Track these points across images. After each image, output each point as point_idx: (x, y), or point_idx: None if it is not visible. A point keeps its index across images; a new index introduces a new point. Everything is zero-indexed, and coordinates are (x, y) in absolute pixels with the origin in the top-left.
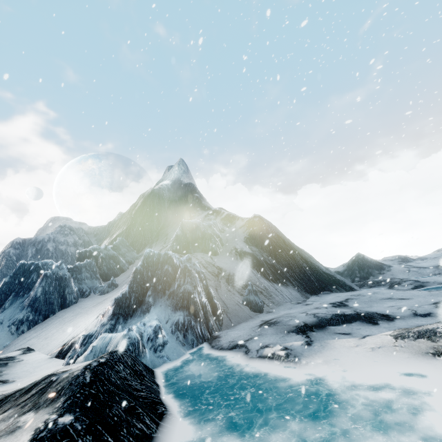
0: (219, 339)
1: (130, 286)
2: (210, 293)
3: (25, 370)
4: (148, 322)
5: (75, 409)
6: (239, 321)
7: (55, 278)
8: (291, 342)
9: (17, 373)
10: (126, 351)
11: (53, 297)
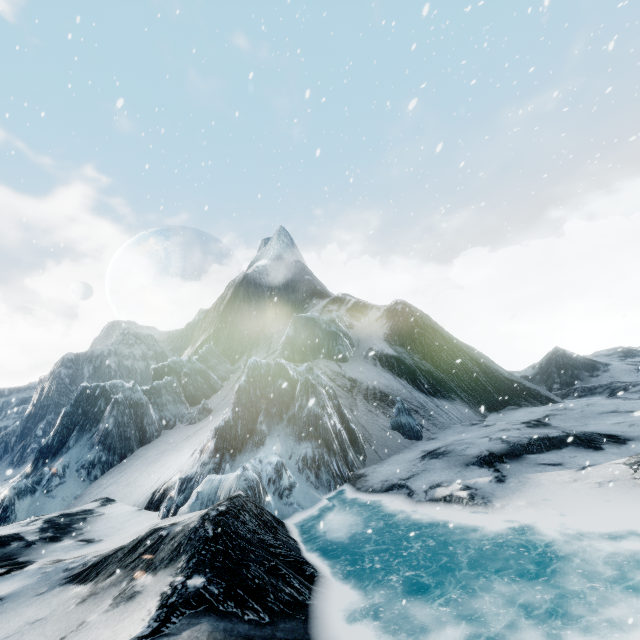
0: (365, 478)
1: (233, 410)
2: (345, 416)
3: (111, 526)
4: (264, 458)
5: (204, 569)
6: (389, 453)
7: (129, 405)
8: (474, 479)
9: (102, 531)
10: (247, 497)
11: (129, 430)
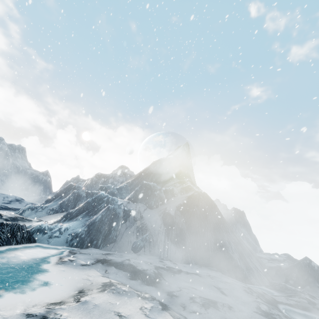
0: (82, 249)
1: (79, 207)
2: (113, 227)
3: None
4: (65, 225)
5: None
6: (116, 250)
7: (77, 195)
8: (82, 261)
9: None
10: (21, 226)
11: (71, 203)
